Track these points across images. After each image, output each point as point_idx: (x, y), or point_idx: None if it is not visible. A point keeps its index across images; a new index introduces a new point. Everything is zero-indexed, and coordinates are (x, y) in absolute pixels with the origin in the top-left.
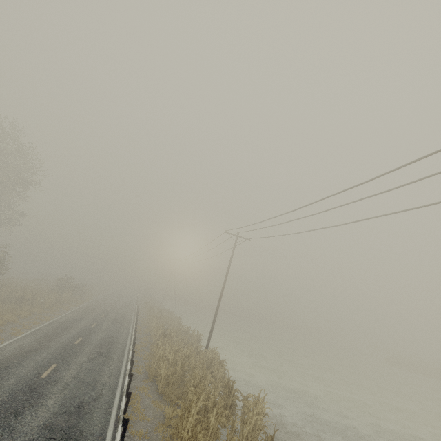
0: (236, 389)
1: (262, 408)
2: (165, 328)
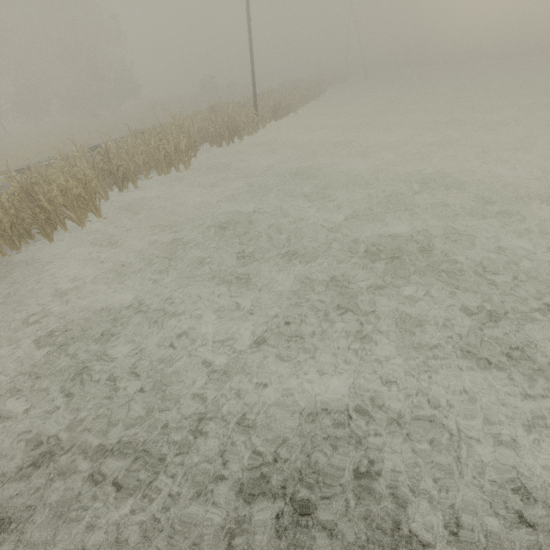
0: (163, 134)
1: (180, 147)
2: (239, 102)
